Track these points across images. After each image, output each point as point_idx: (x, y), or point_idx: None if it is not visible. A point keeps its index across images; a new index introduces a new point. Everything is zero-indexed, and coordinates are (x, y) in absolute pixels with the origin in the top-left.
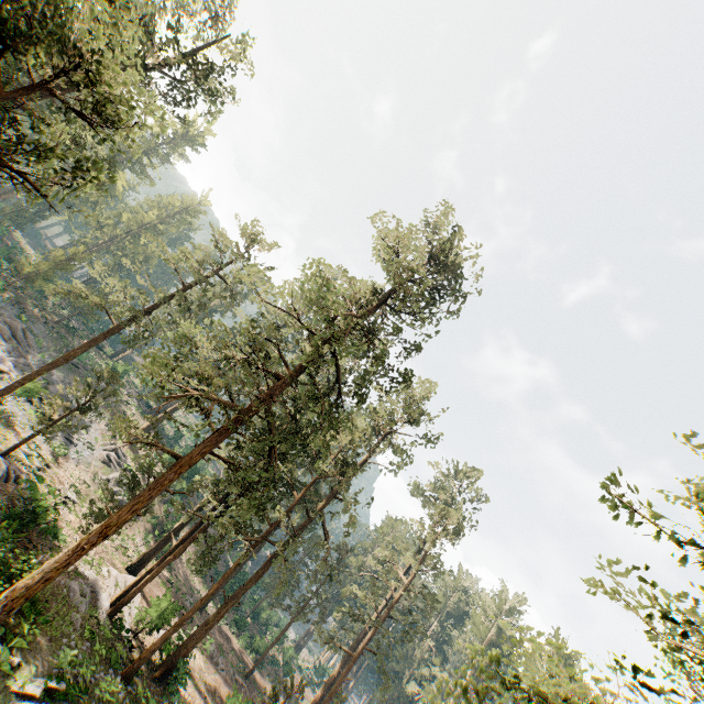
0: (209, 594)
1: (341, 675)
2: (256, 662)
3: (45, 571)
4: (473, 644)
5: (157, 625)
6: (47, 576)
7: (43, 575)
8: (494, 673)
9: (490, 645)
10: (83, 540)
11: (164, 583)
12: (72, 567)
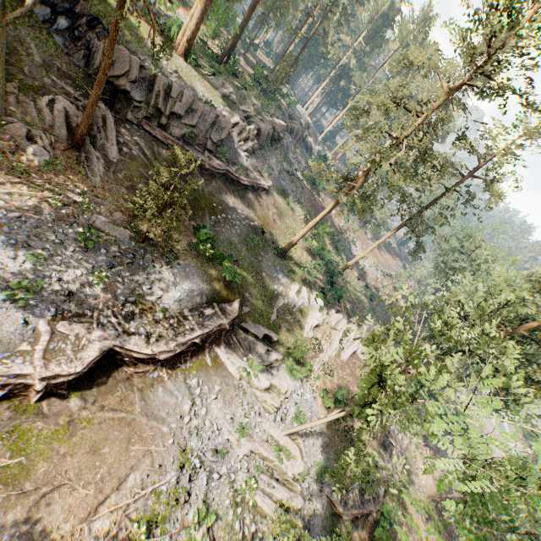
0: (245, 19)
1: (301, 50)
2: (248, 47)
3: (195, 26)
4: (370, 17)
5: (214, 38)
6: (197, 28)
7: (195, 28)
8: (406, 58)
9: (381, 17)
10: (203, 6)
11: (184, 6)
12: (159, 11)
